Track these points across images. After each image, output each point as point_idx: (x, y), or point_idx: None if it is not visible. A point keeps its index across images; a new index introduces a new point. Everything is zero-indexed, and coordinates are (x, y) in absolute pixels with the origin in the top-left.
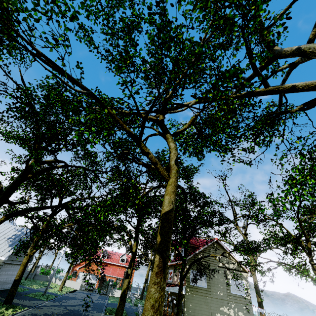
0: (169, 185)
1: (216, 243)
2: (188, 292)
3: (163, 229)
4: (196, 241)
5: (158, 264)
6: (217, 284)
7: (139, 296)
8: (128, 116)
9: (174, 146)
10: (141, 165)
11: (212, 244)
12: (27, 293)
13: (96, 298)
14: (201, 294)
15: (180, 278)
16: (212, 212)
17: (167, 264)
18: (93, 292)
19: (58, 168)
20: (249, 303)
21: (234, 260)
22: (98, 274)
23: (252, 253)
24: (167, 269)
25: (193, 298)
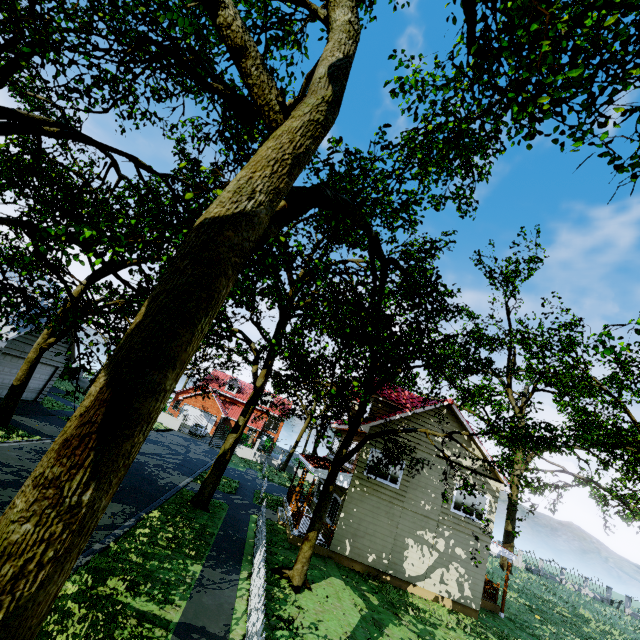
0: (268, 140)
1: (445, 409)
2: (357, 486)
3: (165, 282)
4: (402, 396)
5: (86, 408)
6: (423, 487)
7: (281, 465)
8: (262, 7)
9: (348, 19)
10: (219, 94)
11: (436, 410)
12: (68, 414)
13: (198, 451)
14: (384, 497)
15: (334, 460)
16: (460, 350)
17: (131, 418)
18: (200, 440)
19: (45, 133)
20: (484, 538)
21: (479, 452)
22: (217, 414)
23: (531, 450)
24: (124, 437)
25: (363, 500)
